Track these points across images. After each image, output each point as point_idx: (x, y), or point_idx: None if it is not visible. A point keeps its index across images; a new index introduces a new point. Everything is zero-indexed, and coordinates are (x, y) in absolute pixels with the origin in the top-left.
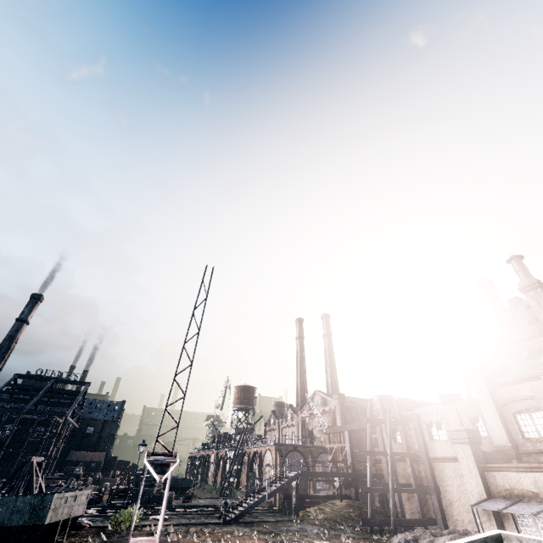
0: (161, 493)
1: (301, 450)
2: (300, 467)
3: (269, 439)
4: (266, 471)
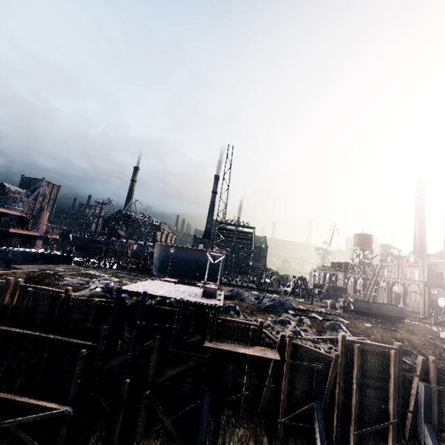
0: (346, 296)
1: (444, 287)
2: (443, 297)
3: (414, 277)
4: (411, 295)
